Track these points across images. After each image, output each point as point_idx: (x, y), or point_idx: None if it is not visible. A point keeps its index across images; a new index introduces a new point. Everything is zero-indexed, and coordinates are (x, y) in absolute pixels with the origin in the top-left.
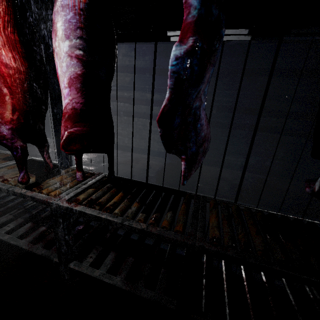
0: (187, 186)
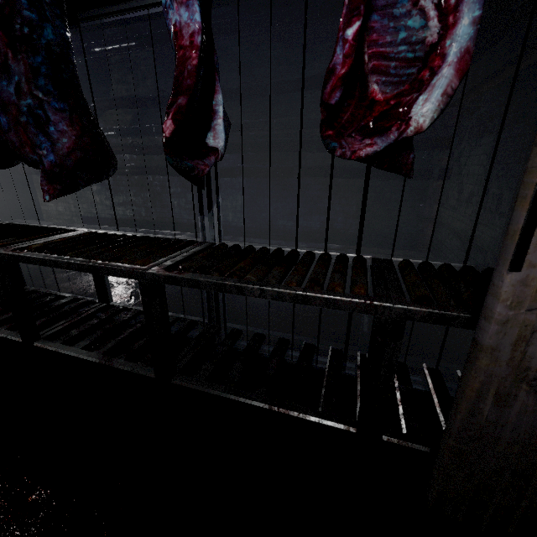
0: None
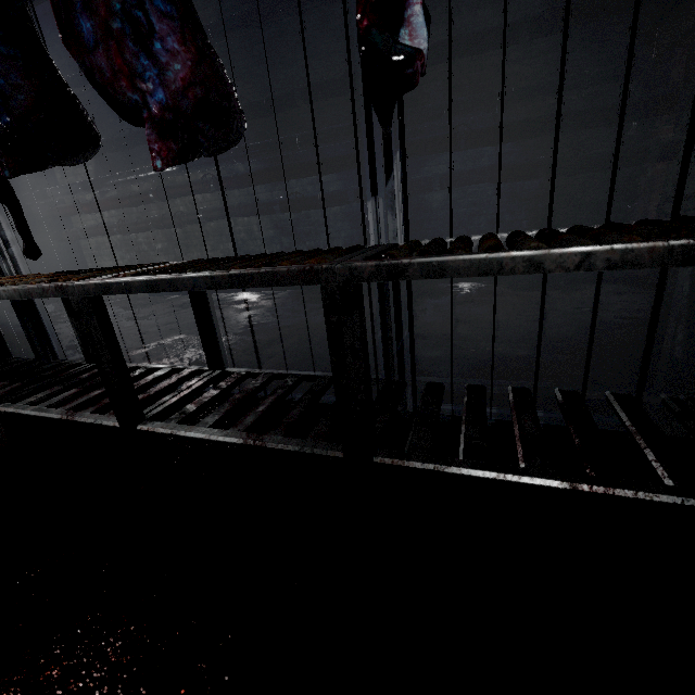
0: (313, 318)
